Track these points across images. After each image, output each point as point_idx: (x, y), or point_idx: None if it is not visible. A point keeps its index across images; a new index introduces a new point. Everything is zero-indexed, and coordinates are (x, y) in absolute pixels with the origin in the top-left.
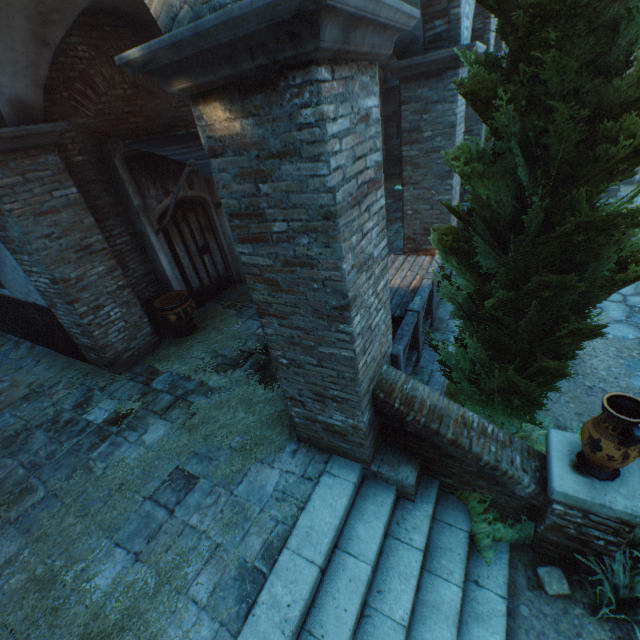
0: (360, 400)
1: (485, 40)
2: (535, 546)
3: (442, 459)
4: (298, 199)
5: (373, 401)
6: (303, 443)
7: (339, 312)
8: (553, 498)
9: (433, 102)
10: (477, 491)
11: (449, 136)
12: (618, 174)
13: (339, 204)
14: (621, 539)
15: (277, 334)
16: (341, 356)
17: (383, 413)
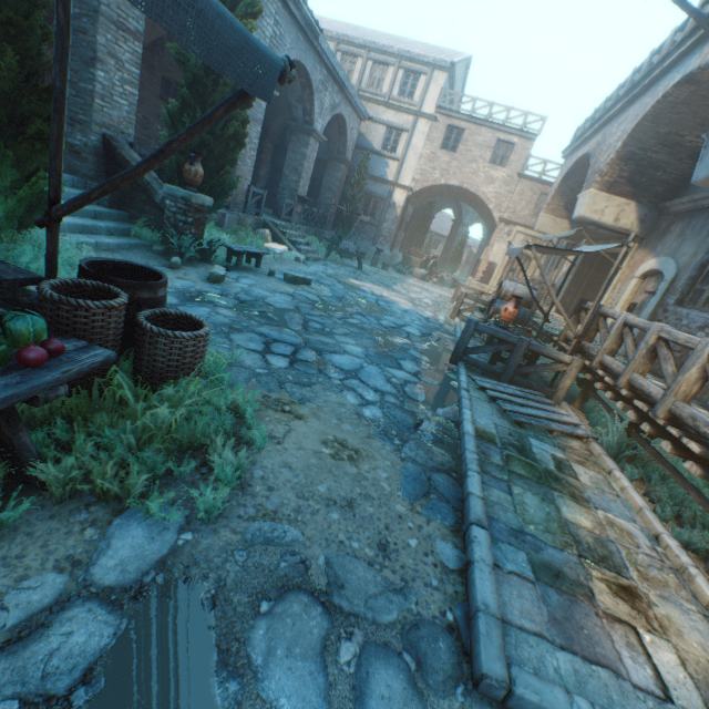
0: (93, 122)
1: (312, 119)
2: (162, 243)
3: (133, 193)
4: (88, 2)
5: (104, 141)
6: None
7: (93, 62)
8: (165, 192)
9: None
10: (146, 218)
11: None
12: (219, 78)
13: (103, 12)
14: (187, 218)
15: None
16: (89, 90)
17: (110, 159)
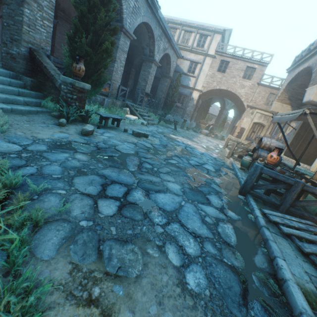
0: (22, 39)
1: (154, 54)
2: (59, 111)
3: (45, 82)
4: None
5: (30, 51)
6: (3, 68)
7: (22, 3)
8: (60, 80)
9: (115, 38)
10: (52, 96)
11: (116, 50)
12: (97, 15)
13: None
14: (73, 96)
15: (6, 12)
16: (20, 20)
17: (34, 63)
